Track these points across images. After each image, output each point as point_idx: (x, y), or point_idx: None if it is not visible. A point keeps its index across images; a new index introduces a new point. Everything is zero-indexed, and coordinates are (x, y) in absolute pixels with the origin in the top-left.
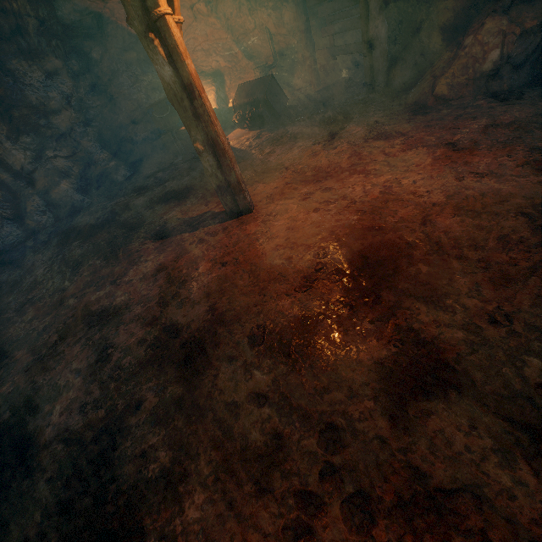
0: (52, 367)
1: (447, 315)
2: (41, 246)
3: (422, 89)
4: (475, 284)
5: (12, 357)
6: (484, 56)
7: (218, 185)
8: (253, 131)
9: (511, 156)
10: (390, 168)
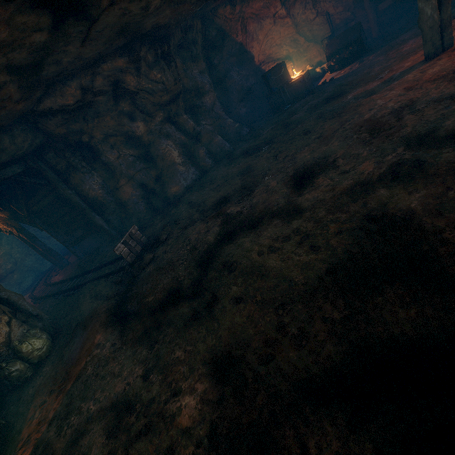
0: (400, 129)
1: None
2: (228, 166)
3: None
4: None
5: (333, 157)
6: None
7: (431, 27)
8: (347, 67)
9: None
10: None
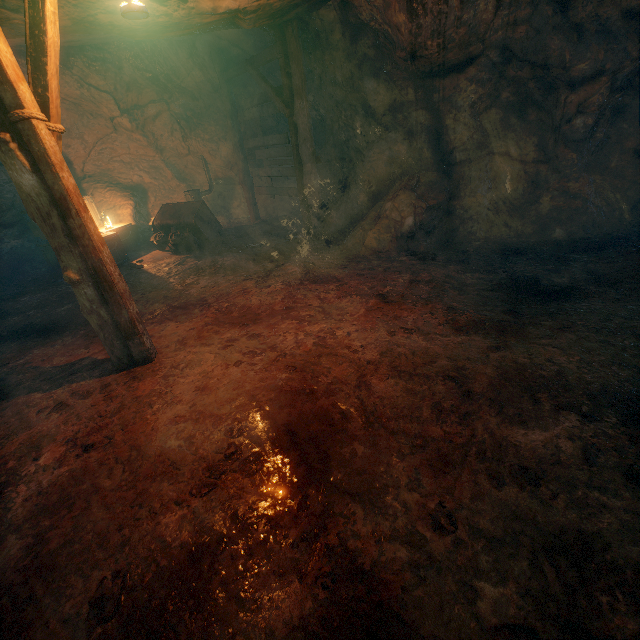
0: None
1: (388, 520)
2: None
3: (354, 239)
4: (415, 470)
5: None
6: (402, 220)
7: (100, 326)
8: (177, 255)
9: (433, 313)
10: (325, 315)
